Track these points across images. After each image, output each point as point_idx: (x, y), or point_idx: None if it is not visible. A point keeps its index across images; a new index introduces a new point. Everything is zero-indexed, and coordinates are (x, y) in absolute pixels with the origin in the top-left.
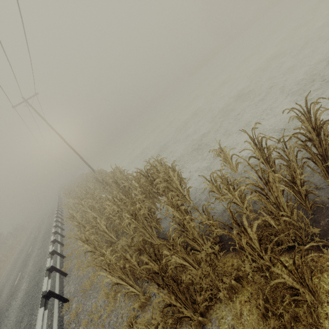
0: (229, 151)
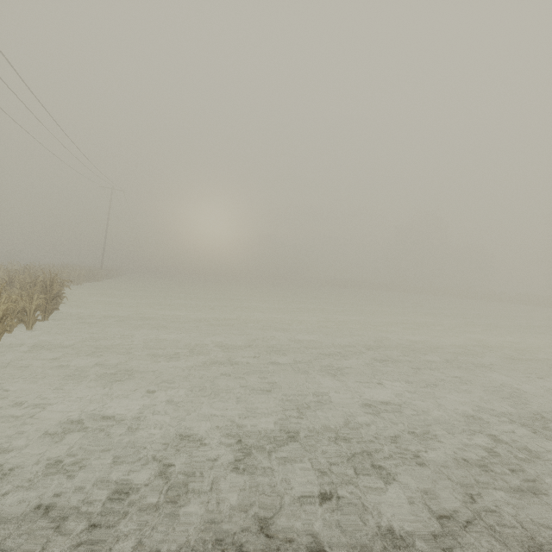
0: None
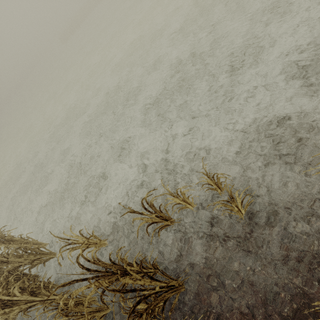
0: (81, 240)
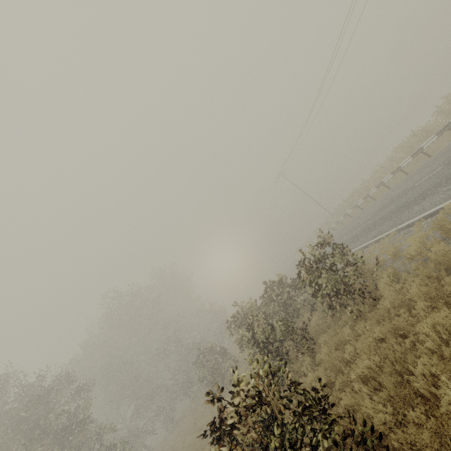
0: None
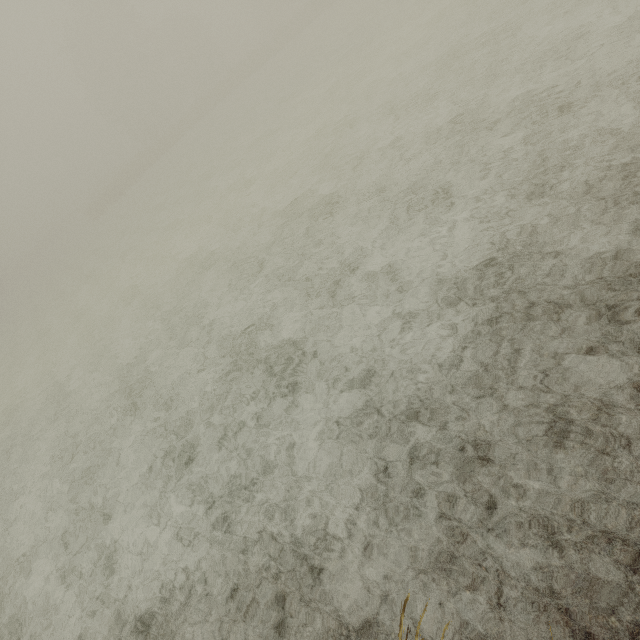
0: None
